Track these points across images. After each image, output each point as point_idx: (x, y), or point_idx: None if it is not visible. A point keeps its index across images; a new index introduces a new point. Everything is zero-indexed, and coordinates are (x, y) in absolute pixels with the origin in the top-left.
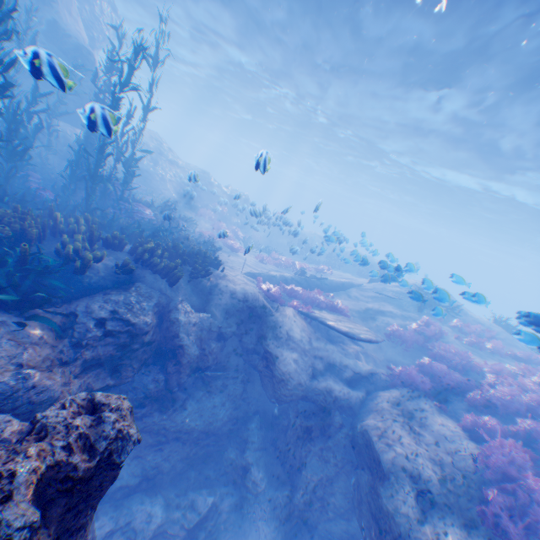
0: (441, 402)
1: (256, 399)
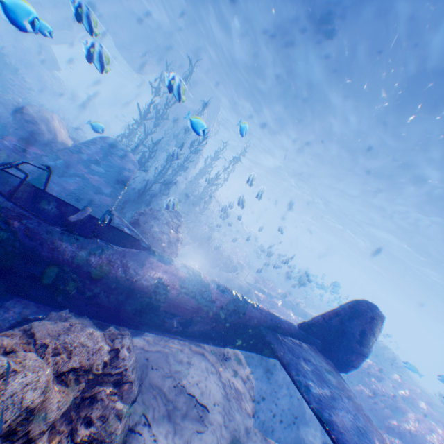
0: None
1: None
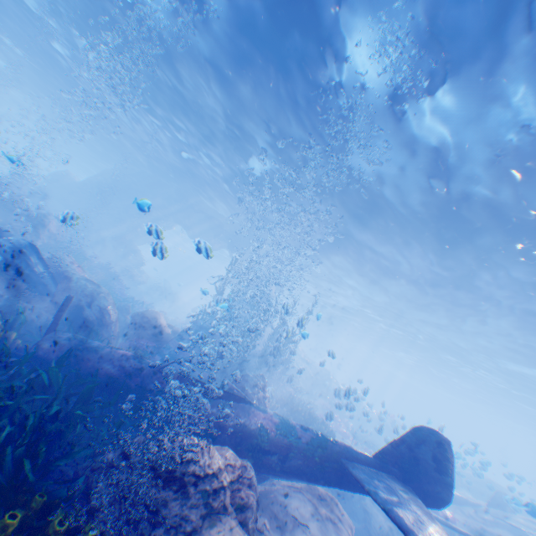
0: None
1: None
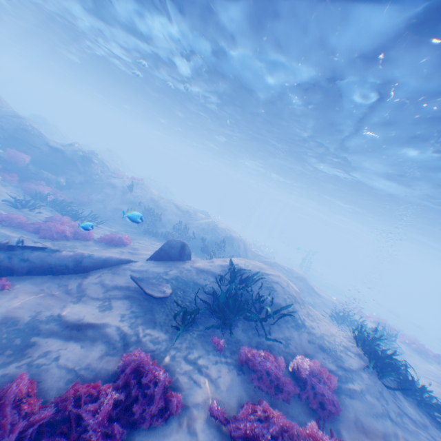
0: None
1: None
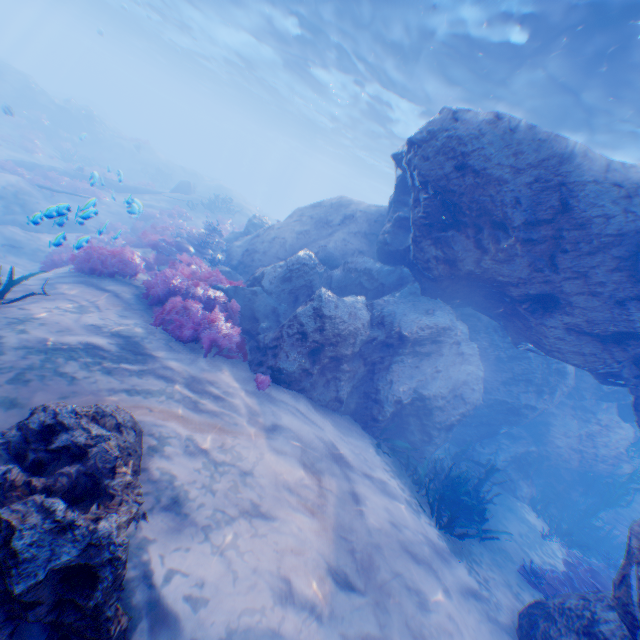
0: None
1: None
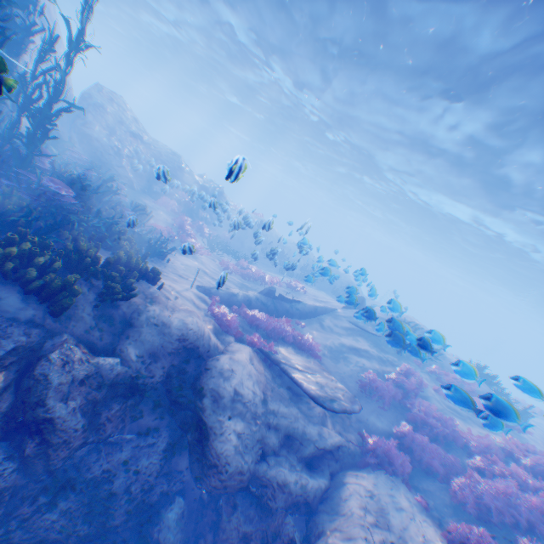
0: (422, 493)
1: (183, 472)
